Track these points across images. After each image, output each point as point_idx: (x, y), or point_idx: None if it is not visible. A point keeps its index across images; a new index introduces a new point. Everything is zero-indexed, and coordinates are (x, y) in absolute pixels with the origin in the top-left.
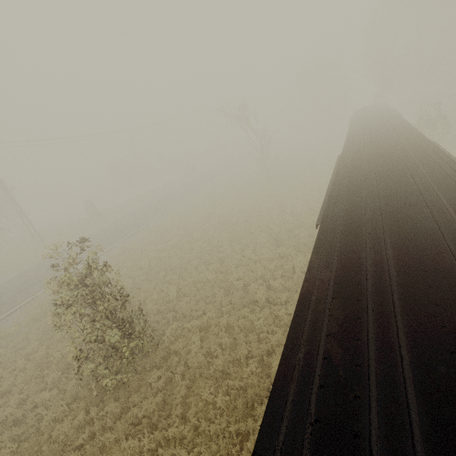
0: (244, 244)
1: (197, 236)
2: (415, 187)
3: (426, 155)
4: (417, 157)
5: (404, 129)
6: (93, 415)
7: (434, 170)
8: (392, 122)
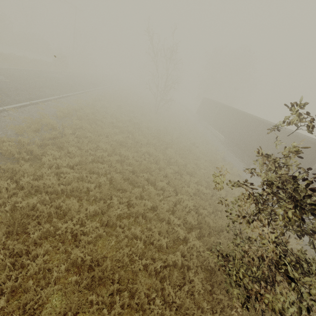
0: (194, 163)
1: (143, 141)
2: None
3: None
4: None
5: None
6: None
7: None
8: None
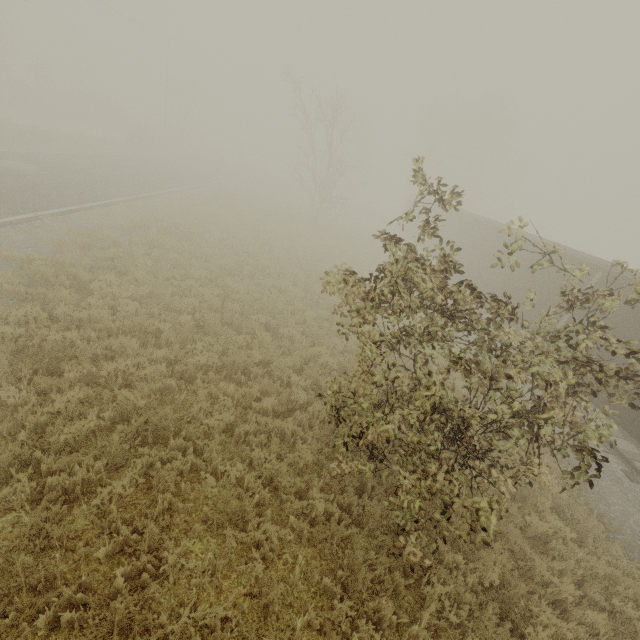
0: None
1: (273, 269)
2: None
3: None
4: None
5: None
6: (392, 618)
7: None
8: None
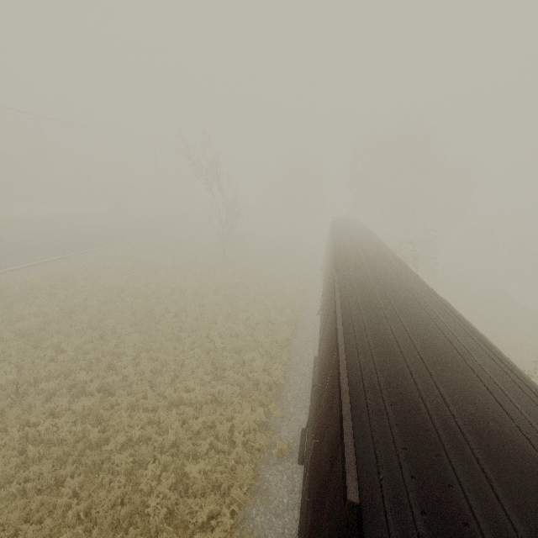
0: (160, 362)
1: (82, 324)
2: (509, 419)
3: (458, 326)
4: (451, 327)
5: (400, 264)
6: None
7: (496, 370)
8: (381, 248)
